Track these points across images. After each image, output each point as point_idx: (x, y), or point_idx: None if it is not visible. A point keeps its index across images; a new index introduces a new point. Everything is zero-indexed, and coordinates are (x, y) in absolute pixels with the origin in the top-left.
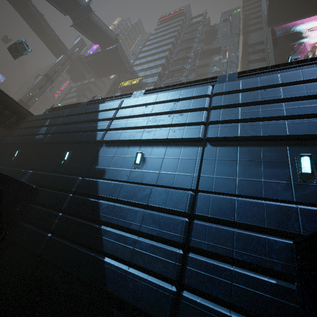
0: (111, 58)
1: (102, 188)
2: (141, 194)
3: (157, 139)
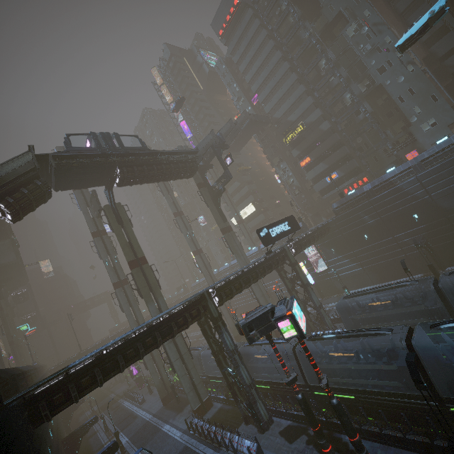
0: (249, 130)
1: None
2: None
3: None
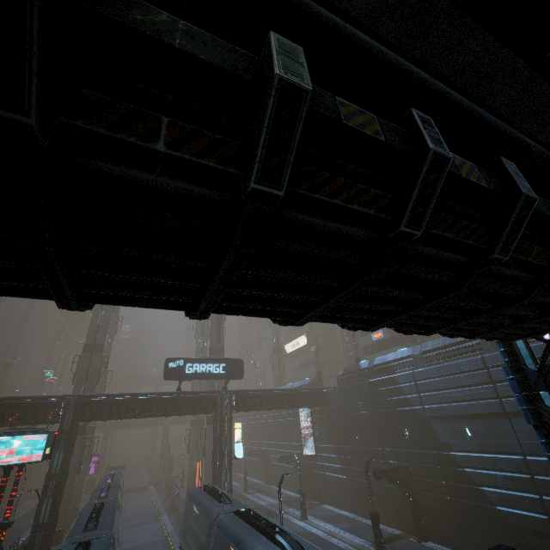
0: None
1: (459, 460)
2: (490, 462)
3: (471, 414)
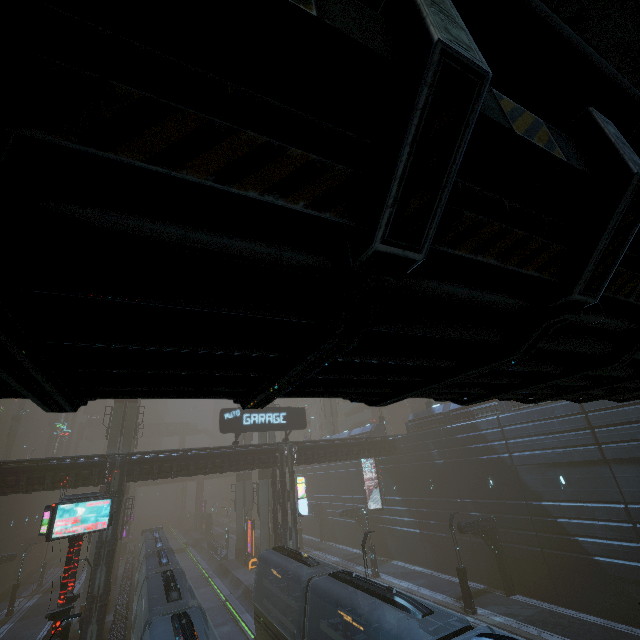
0: None
1: (552, 510)
2: (587, 512)
3: (566, 462)
